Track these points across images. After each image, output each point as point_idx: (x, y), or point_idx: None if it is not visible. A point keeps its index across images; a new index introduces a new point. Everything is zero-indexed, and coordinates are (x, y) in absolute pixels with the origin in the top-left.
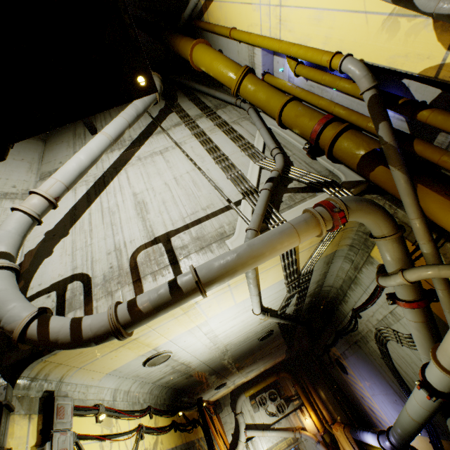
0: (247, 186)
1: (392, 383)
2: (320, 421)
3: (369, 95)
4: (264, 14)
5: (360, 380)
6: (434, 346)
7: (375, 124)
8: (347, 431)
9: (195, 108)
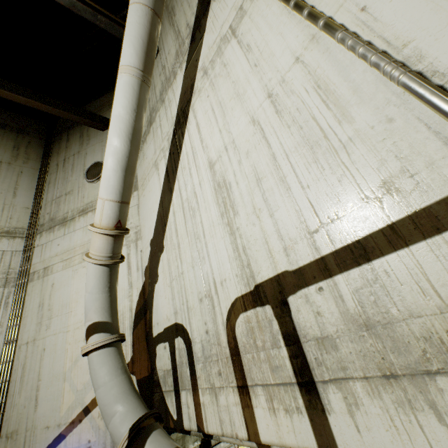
0: None
1: None
2: None
3: None
4: None
5: None
6: None
7: None
8: None
9: None
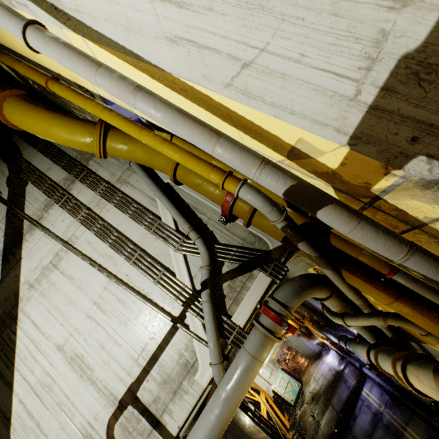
0: (183, 293)
1: None
2: (295, 322)
3: (280, 226)
4: None
5: (315, 303)
6: (375, 354)
7: (294, 242)
8: (316, 328)
9: (55, 166)
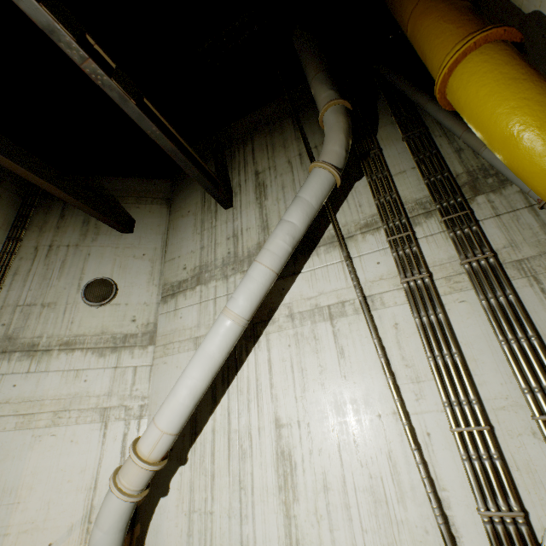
0: None
1: None
2: None
3: None
4: None
5: None
6: None
7: None
8: None
9: (415, 173)
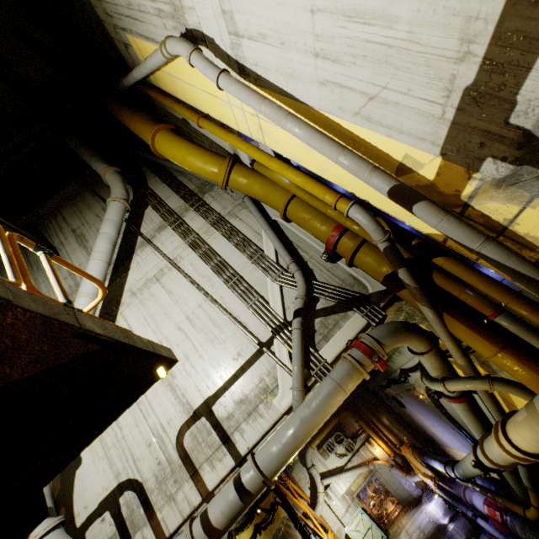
0: (274, 320)
1: (449, 422)
2: (389, 446)
3: (383, 246)
4: (237, 114)
5: (419, 414)
6: (481, 439)
7: (394, 268)
8: (416, 455)
9: (174, 195)
